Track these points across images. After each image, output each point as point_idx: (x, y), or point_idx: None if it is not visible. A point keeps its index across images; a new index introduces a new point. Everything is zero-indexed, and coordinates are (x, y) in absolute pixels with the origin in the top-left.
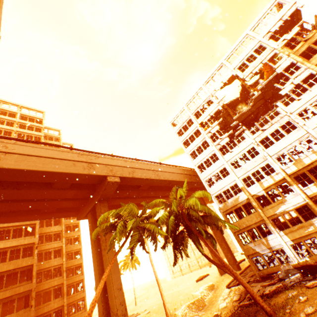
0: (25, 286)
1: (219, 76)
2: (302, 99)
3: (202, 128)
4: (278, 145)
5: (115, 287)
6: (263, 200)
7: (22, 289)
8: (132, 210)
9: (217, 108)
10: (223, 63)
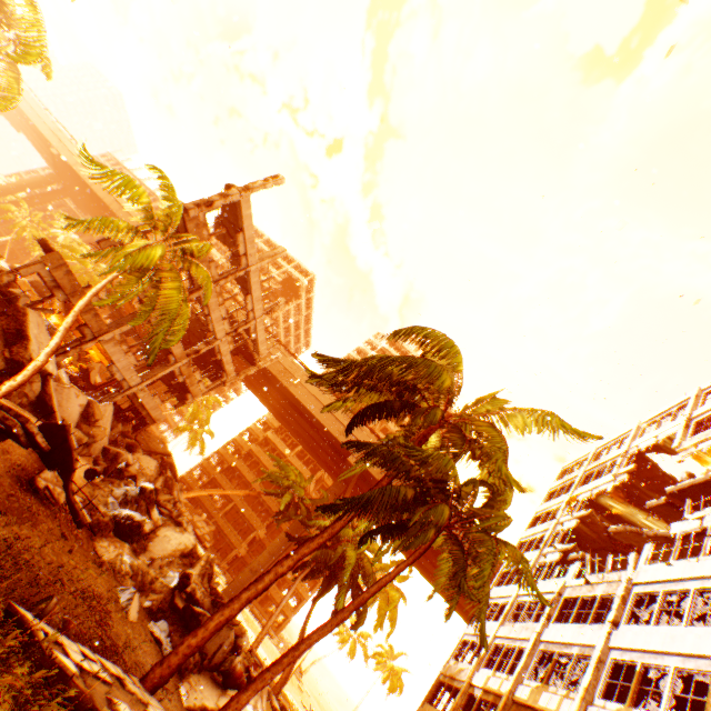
0: (274, 505)
1: (669, 419)
2: (667, 568)
3: (566, 508)
4: (562, 628)
5: (269, 547)
6: (467, 708)
7: (272, 504)
8: (286, 469)
9: (607, 484)
10: (690, 396)
